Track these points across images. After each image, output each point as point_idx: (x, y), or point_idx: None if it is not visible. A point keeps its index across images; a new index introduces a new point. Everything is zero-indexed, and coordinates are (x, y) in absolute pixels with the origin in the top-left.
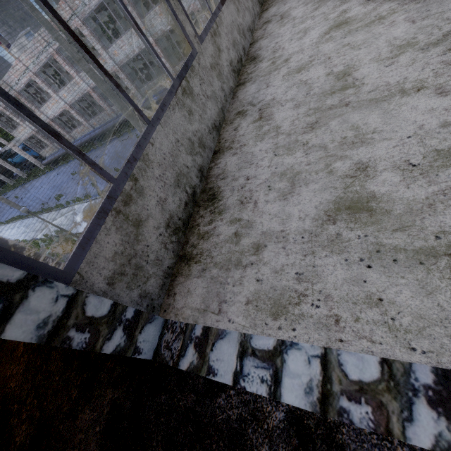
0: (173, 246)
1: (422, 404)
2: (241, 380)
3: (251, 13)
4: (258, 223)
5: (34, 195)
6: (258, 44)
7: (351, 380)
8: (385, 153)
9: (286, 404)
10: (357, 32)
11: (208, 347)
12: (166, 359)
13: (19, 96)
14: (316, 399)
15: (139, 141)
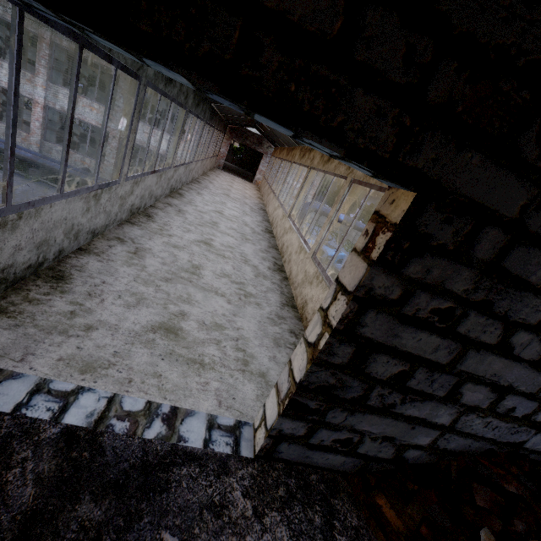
0: None
1: (159, 420)
2: (24, 409)
3: (163, 191)
4: (99, 313)
5: None
6: (156, 210)
7: (124, 410)
8: (196, 313)
9: (66, 423)
10: (212, 254)
11: None
12: None
13: None
14: (93, 420)
15: (47, 197)
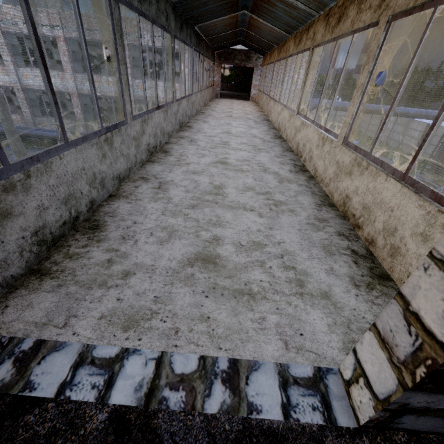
0: (29, 256)
1: (218, 383)
2: (67, 390)
3: (173, 126)
4: (134, 256)
5: None
6: (171, 145)
7: (176, 373)
8: (230, 235)
9: (113, 404)
10: (230, 171)
11: (36, 360)
12: None
13: None
14: (143, 394)
15: (51, 149)
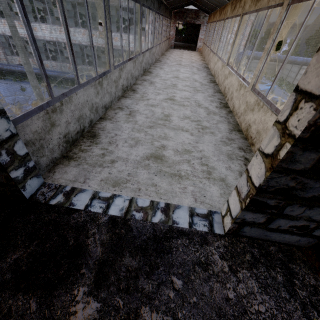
0: (62, 148)
1: (159, 211)
2: (89, 207)
3: (139, 72)
4: (116, 152)
5: None
6: (137, 86)
7: (139, 206)
8: (171, 144)
9: (110, 214)
10: (176, 105)
11: (73, 195)
12: (40, 199)
13: None
14: (123, 212)
15: (72, 89)
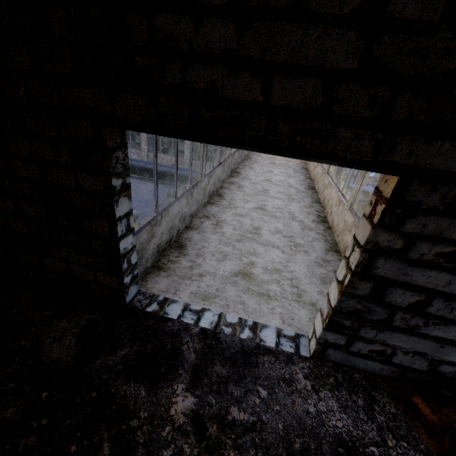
0: (154, 258)
1: (247, 329)
2: (182, 318)
3: (226, 174)
4: (204, 266)
5: None
6: (224, 190)
7: (228, 321)
8: (261, 262)
9: (201, 326)
10: (267, 216)
11: (166, 305)
12: (137, 306)
13: None
14: (213, 326)
15: (171, 203)
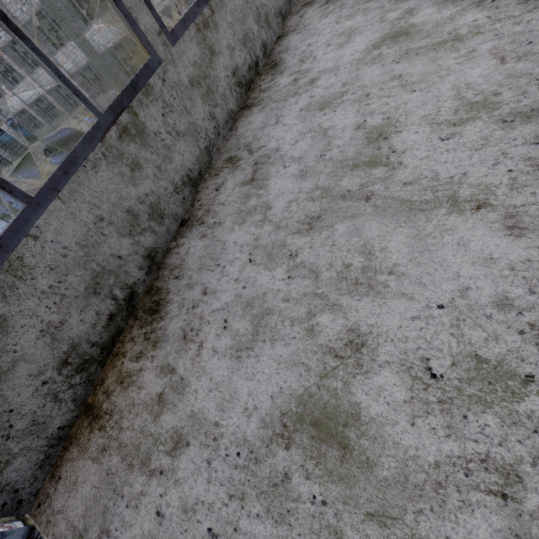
0: (73, 392)
1: None
2: None
3: None
4: (193, 390)
5: (25, 189)
6: (286, 41)
7: None
8: (396, 326)
9: None
10: (417, 57)
11: None
12: None
13: (3, 54)
14: None
15: (1, 238)
